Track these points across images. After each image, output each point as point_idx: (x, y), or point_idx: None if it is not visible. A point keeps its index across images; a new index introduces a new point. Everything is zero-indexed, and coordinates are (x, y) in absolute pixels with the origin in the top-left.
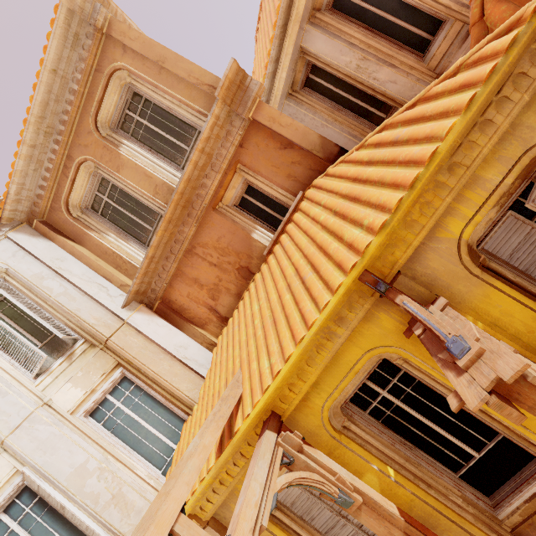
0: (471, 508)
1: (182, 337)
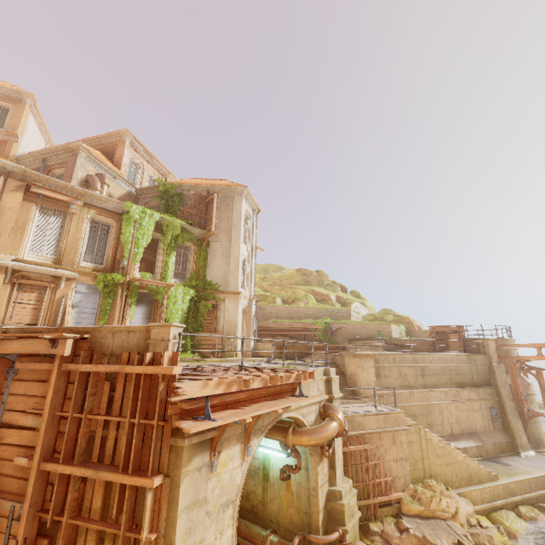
0: None
1: None
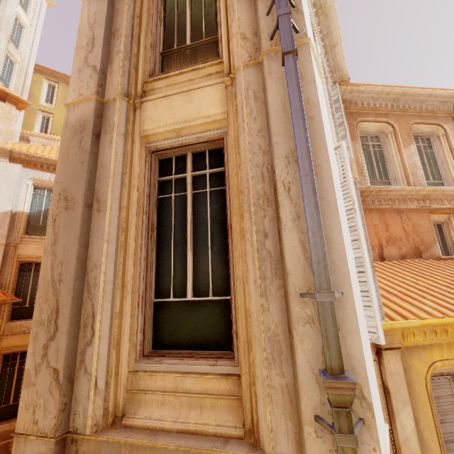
0: None
1: None
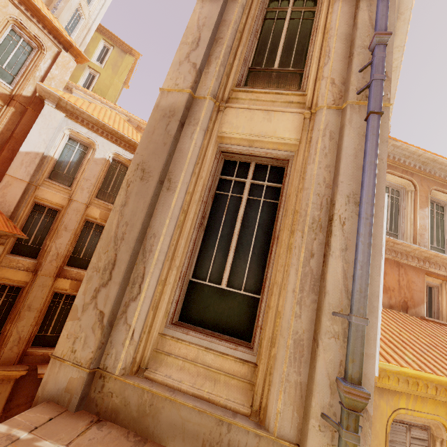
0: None
1: None
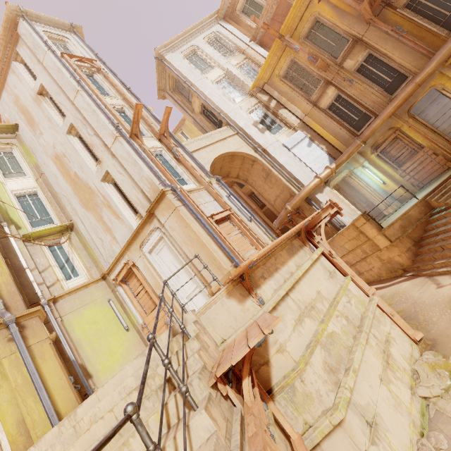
0: (329, 58)
1: (265, 52)
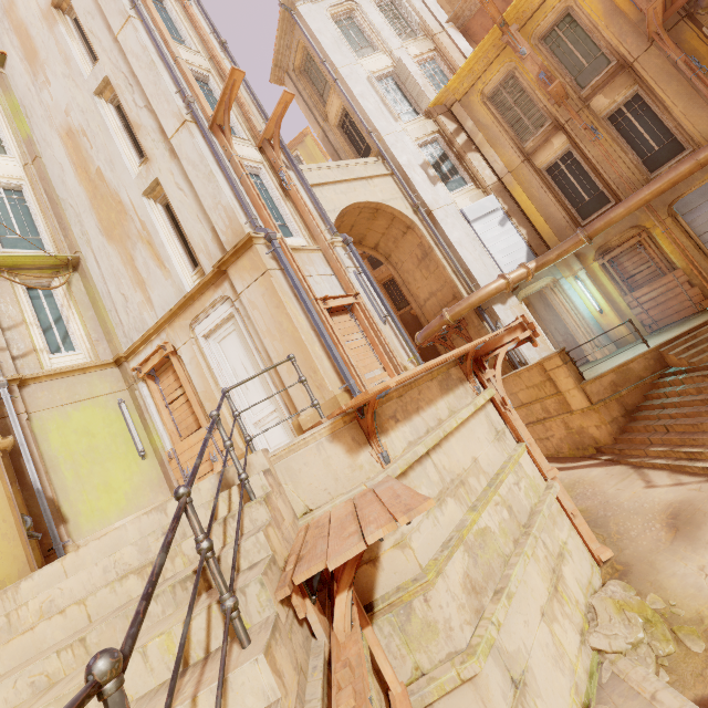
0: (571, 84)
1: (469, 47)
